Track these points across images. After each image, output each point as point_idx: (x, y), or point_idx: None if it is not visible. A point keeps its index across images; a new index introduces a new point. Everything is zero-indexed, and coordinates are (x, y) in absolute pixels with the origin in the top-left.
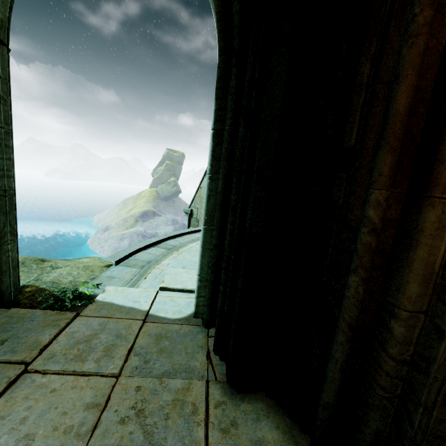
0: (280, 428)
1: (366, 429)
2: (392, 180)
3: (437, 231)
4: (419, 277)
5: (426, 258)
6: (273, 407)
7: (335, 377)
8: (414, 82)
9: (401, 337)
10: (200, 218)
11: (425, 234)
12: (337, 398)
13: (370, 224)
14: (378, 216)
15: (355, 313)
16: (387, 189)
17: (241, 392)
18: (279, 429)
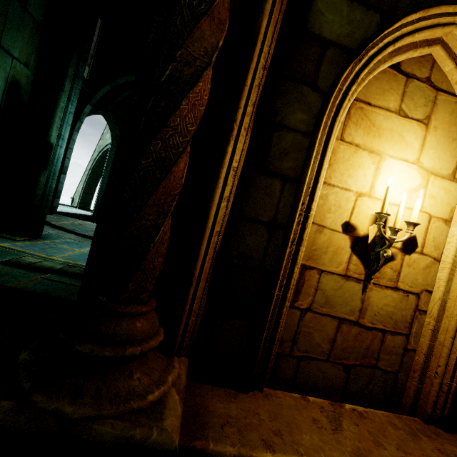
0: None
1: None
2: None
3: None
4: None
5: None
6: None
7: None
8: None
9: None
10: (76, 202)
11: None
12: None
13: None
14: None
15: None
16: None
17: None
18: None
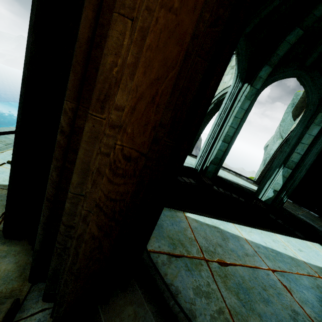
0: (18, 263)
1: (50, 267)
2: (76, 96)
3: (90, 139)
4: (78, 170)
5: (83, 157)
6: (27, 250)
7: (39, 232)
8: (91, 16)
9: (67, 210)
10: None
11: (83, 140)
12: (42, 247)
13: (60, 126)
14: (65, 121)
15: (51, 190)
16: (72, 102)
17: (8, 238)
18: (16, 264)
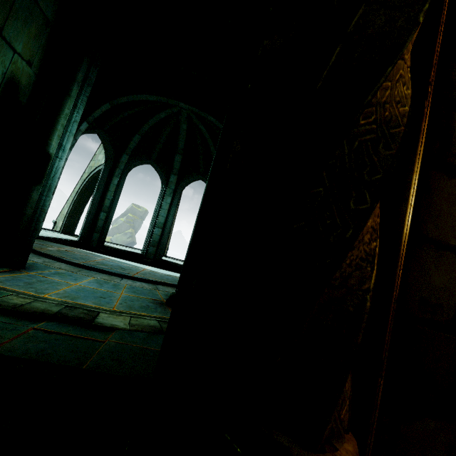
0: None
1: None
2: None
3: None
4: None
5: None
6: None
7: None
8: None
9: None
10: (58, 225)
11: None
12: None
13: None
14: None
15: None
16: None
17: None
18: None
